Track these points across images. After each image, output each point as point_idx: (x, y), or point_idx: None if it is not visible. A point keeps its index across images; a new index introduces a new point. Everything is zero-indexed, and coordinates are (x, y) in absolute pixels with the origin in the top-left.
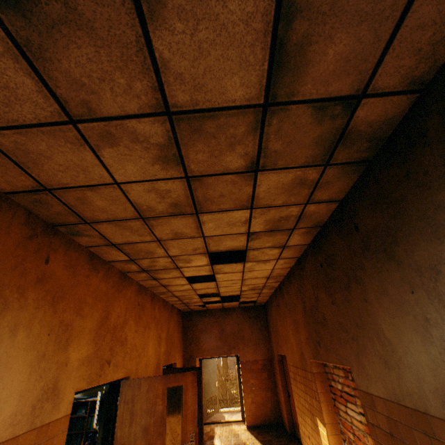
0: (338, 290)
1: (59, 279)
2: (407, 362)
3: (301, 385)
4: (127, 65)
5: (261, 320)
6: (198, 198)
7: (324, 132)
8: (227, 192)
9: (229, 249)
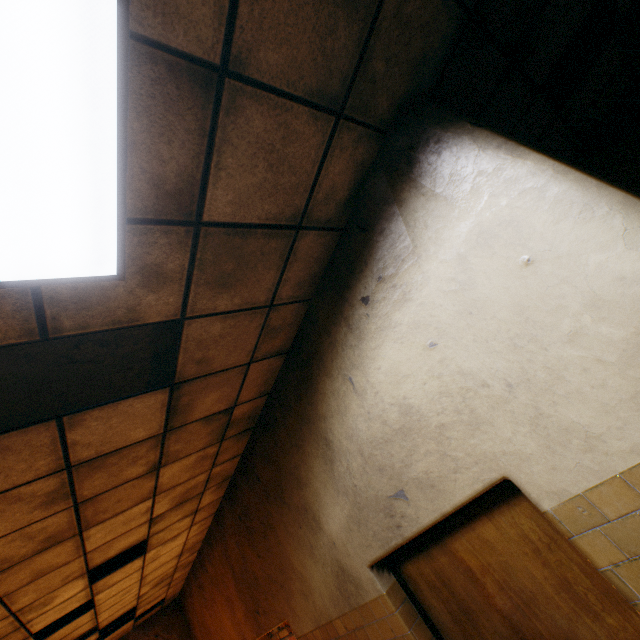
0: (260, 541)
1: None
2: (313, 585)
3: None
4: (35, 455)
5: (179, 627)
6: (87, 516)
7: (215, 427)
8: (125, 495)
9: (123, 549)
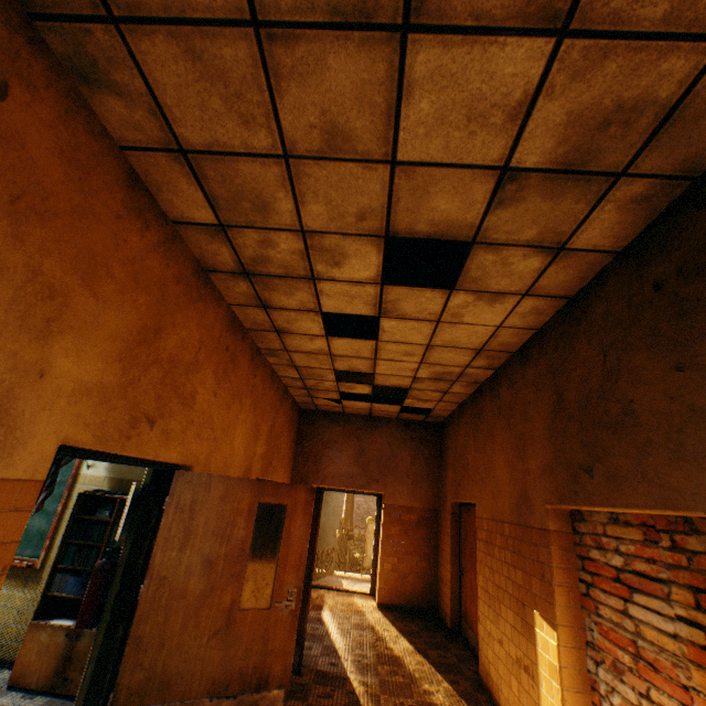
0: None
1: (36, 167)
2: None
3: (504, 553)
4: None
5: (432, 447)
6: None
7: None
8: None
9: (435, 232)
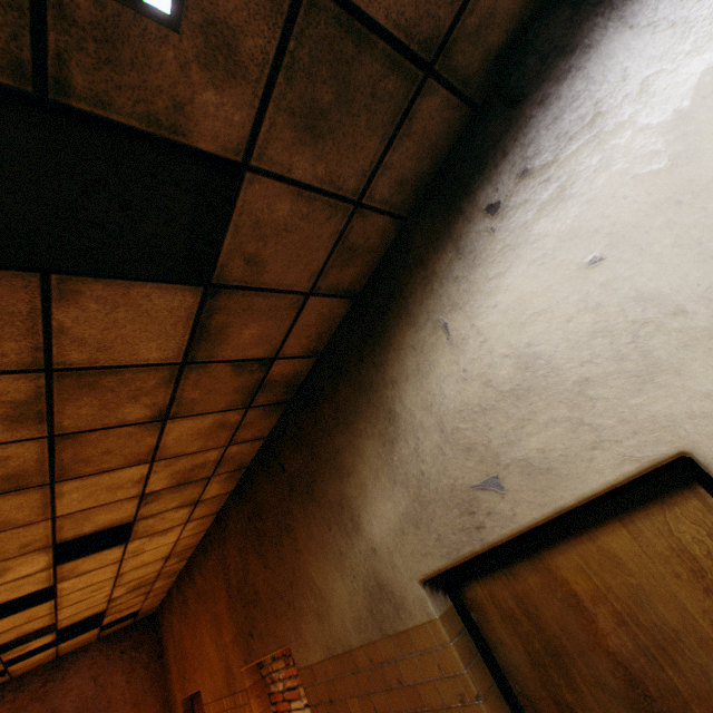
0: (270, 547)
1: None
2: (334, 604)
3: None
4: (3, 328)
5: (150, 647)
6: (63, 460)
7: (245, 382)
8: (117, 446)
9: (102, 527)
